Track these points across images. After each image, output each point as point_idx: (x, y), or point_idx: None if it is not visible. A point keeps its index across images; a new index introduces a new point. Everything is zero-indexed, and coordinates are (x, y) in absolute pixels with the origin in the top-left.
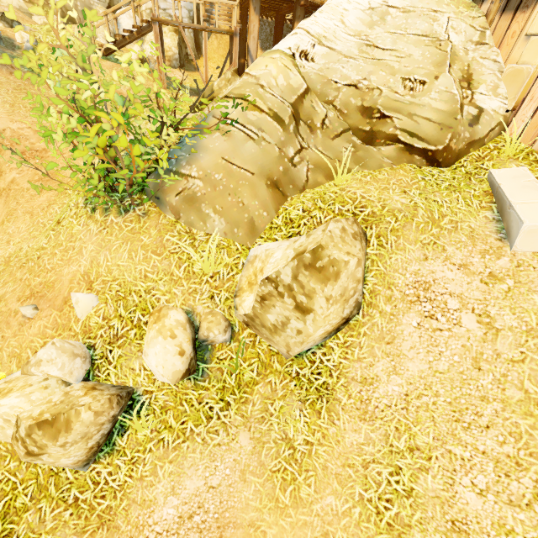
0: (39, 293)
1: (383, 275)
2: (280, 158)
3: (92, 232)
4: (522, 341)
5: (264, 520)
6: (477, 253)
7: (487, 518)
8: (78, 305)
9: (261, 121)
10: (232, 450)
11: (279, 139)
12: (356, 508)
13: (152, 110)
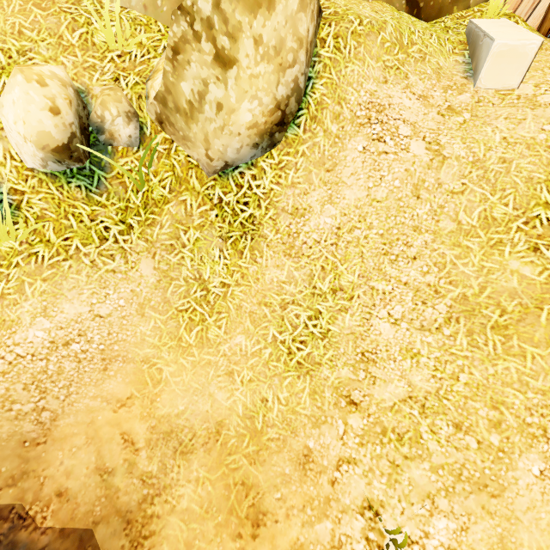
0: None
1: (335, 86)
2: None
3: None
4: (466, 173)
5: (162, 358)
6: (440, 88)
7: (396, 345)
8: None
9: None
10: (130, 280)
11: None
12: (268, 349)
13: None
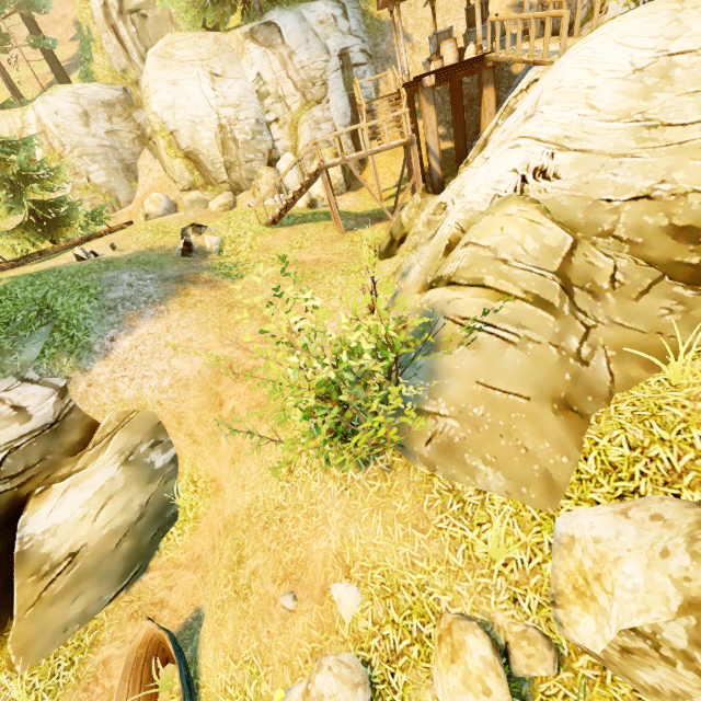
0: (293, 575)
1: None
2: (562, 362)
3: (333, 493)
4: None
5: None
6: None
7: None
8: (341, 604)
9: (516, 313)
10: None
11: (552, 333)
12: None
13: (380, 349)
